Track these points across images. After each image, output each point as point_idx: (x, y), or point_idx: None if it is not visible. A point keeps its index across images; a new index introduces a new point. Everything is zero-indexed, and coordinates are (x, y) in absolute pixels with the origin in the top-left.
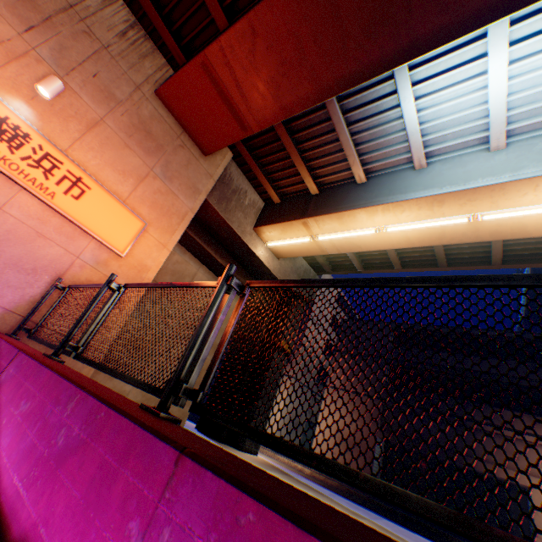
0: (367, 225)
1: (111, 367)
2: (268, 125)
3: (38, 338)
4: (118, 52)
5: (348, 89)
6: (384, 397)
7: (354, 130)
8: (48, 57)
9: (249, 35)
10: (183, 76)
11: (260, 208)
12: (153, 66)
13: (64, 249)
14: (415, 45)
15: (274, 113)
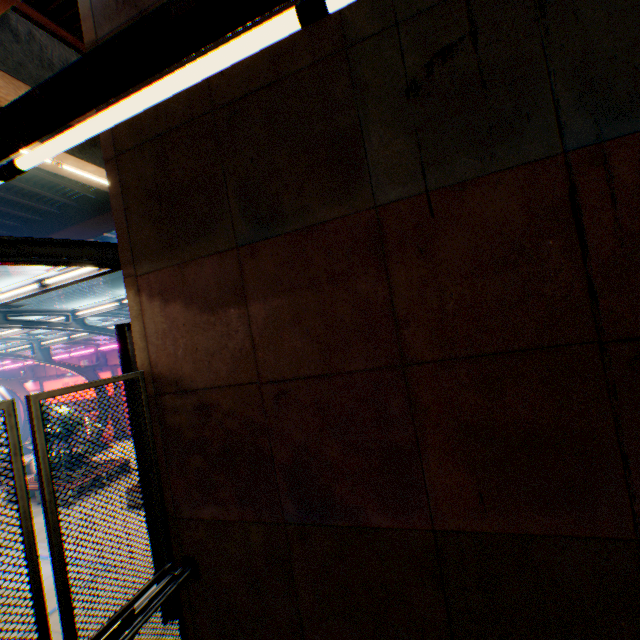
0: None
1: None
2: None
3: None
4: None
5: None
6: None
7: None
8: None
9: None
10: None
11: None
12: None
13: None
14: None
15: None
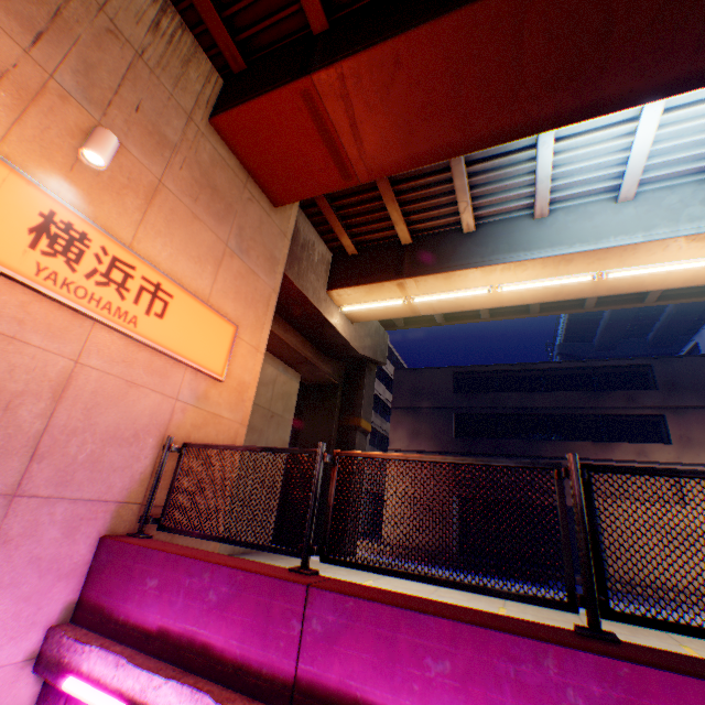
0: (479, 285)
1: (418, 574)
2: (383, 176)
3: (192, 532)
4: (155, 61)
5: (504, 143)
6: (455, 451)
7: (469, 171)
8: (73, 87)
9: (389, 65)
10: (266, 105)
11: (329, 263)
12: (199, 76)
13: (160, 394)
14: (597, 105)
15: (397, 162)
